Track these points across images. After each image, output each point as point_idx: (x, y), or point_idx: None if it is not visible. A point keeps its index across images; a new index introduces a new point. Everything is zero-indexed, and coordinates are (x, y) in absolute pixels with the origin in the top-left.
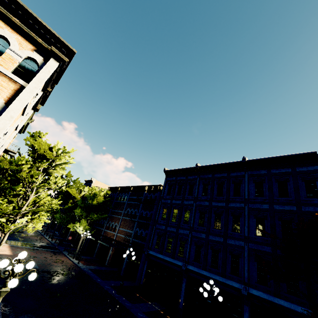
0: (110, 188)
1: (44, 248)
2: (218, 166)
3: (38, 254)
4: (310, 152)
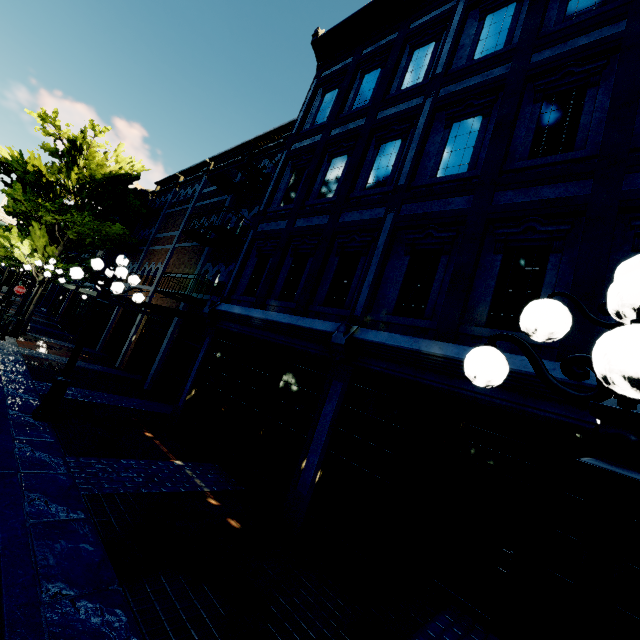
0: (161, 186)
1: None
2: None
3: None
4: None
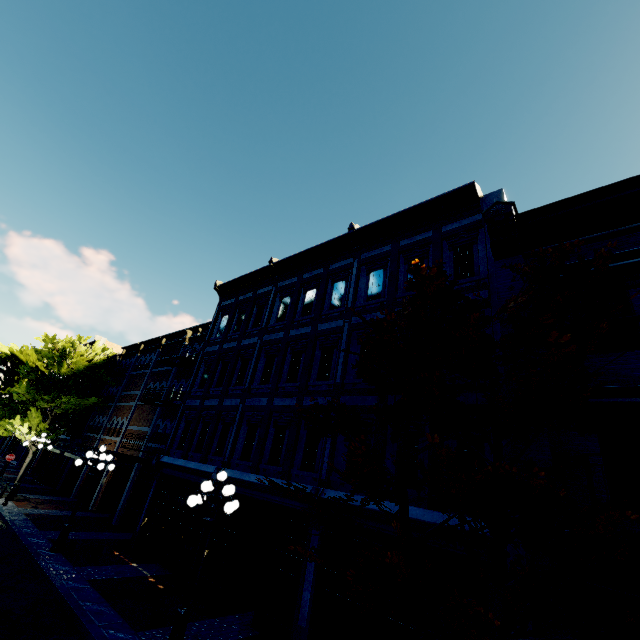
0: (127, 349)
1: None
2: (308, 254)
3: None
4: (463, 186)
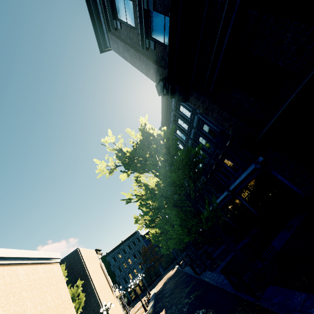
0: None
1: None
2: (115, 248)
3: None
4: (135, 231)
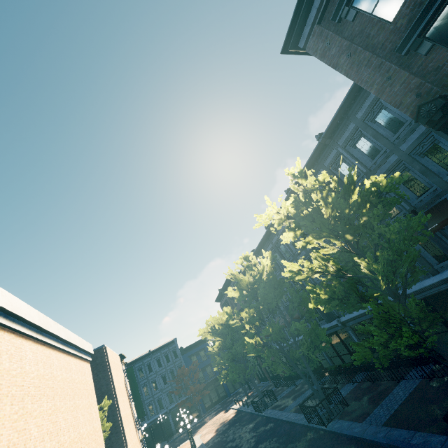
0: None
1: None
2: (137, 360)
3: None
4: (172, 340)
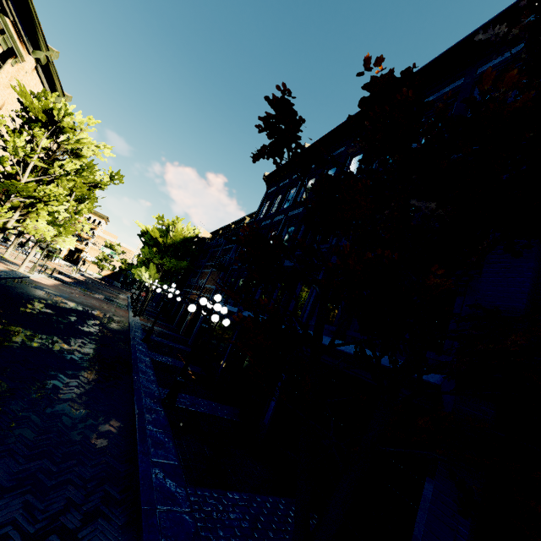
0: (213, 234)
1: (109, 300)
2: (334, 134)
3: (87, 297)
4: (515, 2)
